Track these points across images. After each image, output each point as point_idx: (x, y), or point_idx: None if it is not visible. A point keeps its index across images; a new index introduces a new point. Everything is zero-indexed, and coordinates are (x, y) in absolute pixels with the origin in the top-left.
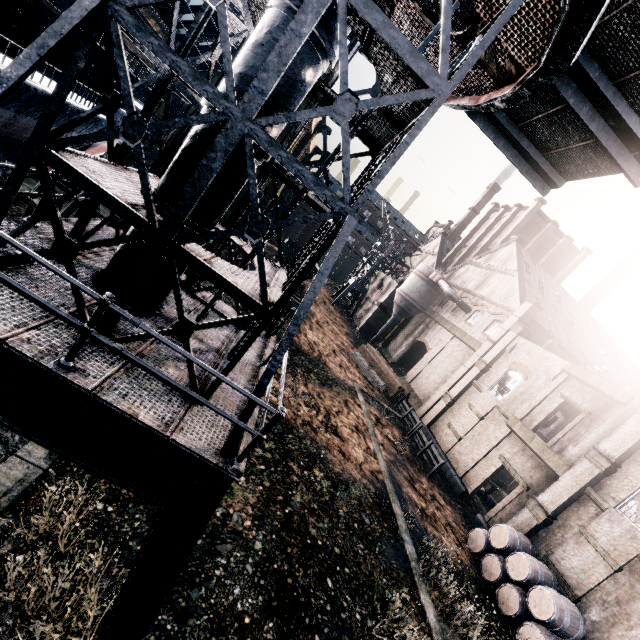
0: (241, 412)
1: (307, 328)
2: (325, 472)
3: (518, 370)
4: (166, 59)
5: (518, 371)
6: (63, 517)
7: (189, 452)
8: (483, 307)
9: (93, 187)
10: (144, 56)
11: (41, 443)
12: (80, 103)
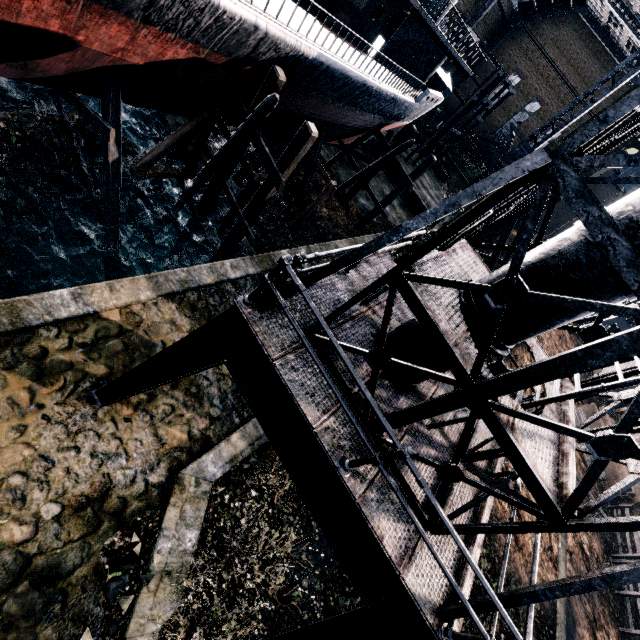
0: (478, 599)
1: (526, 357)
2: (488, 550)
3: None
4: (599, 233)
5: None
6: (283, 481)
7: (411, 596)
8: None
9: (430, 324)
10: (465, 5)
11: (307, 504)
12: (396, 88)
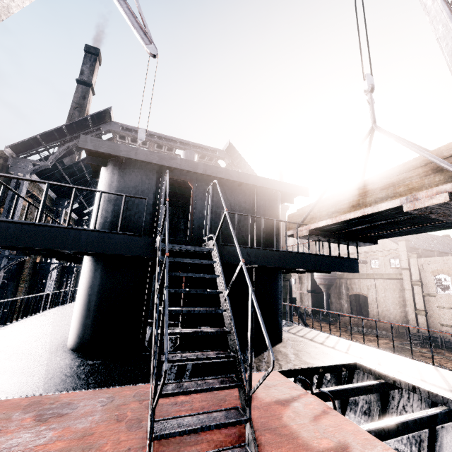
0: None
1: None
2: None
3: (440, 273)
4: None
5: (441, 274)
6: None
7: None
8: (373, 256)
9: None
10: None
11: None
12: None
